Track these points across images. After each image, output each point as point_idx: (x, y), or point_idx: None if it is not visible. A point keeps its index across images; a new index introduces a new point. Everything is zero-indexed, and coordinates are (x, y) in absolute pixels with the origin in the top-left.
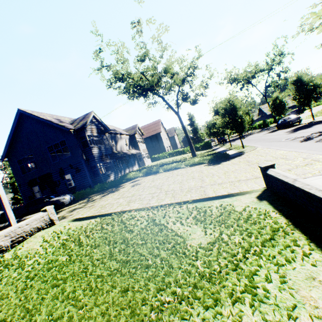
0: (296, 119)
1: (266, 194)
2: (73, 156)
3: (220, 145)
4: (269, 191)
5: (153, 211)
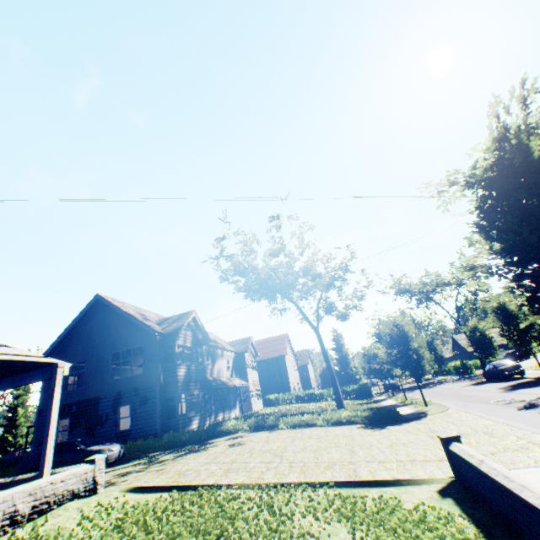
0: (513, 367)
1: (453, 488)
2: (146, 374)
3: (387, 394)
4: (458, 483)
5: (269, 491)
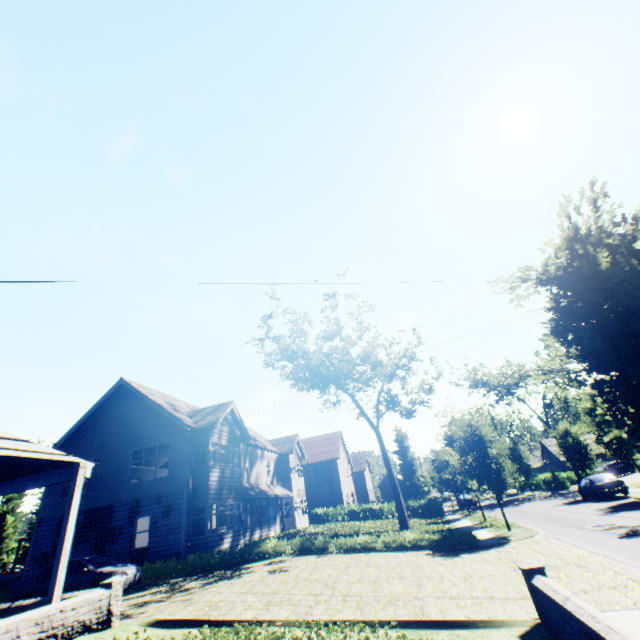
0: (614, 483)
1: (538, 633)
2: (172, 477)
3: (462, 512)
4: (544, 627)
5: (319, 630)
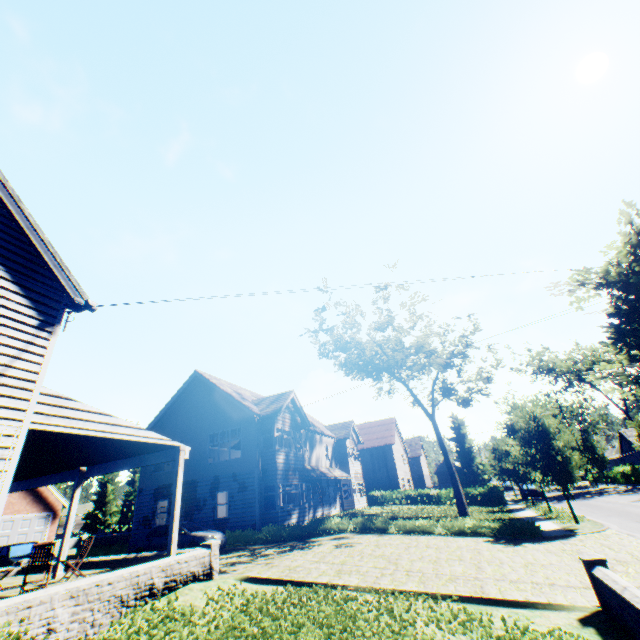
0: None
1: (597, 618)
2: (244, 458)
3: (525, 503)
4: (604, 614)
5: (386, 597)
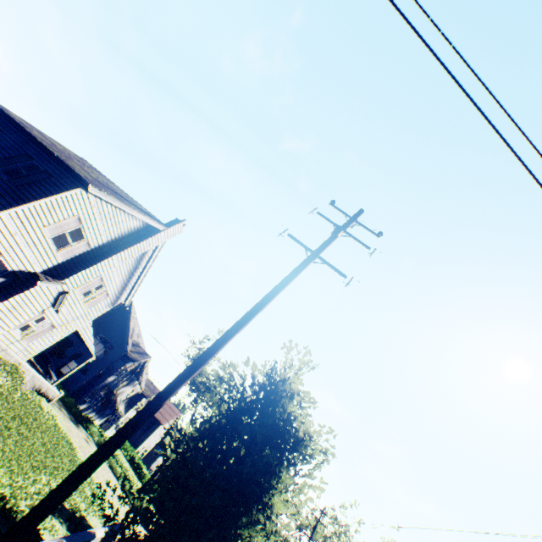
0: None
1: None
2: (100, 361)
3: None
4: None
5: None
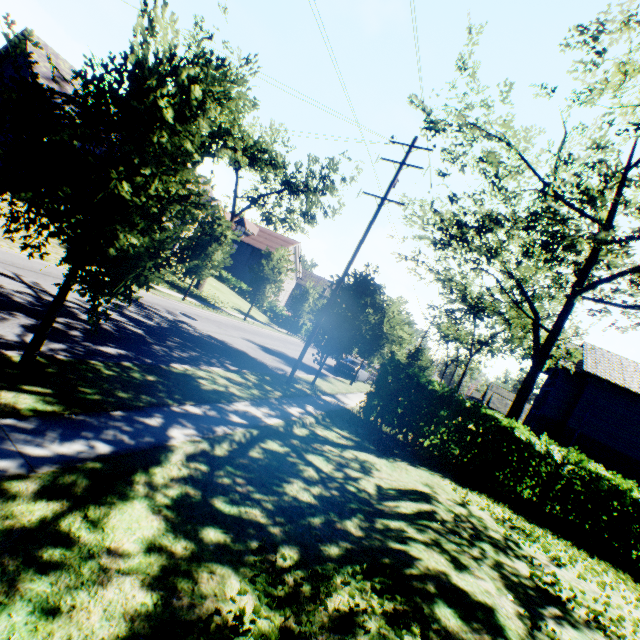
0: (347, 367)
1: None
2: None
3: (296, 336)
4: None
5: None
